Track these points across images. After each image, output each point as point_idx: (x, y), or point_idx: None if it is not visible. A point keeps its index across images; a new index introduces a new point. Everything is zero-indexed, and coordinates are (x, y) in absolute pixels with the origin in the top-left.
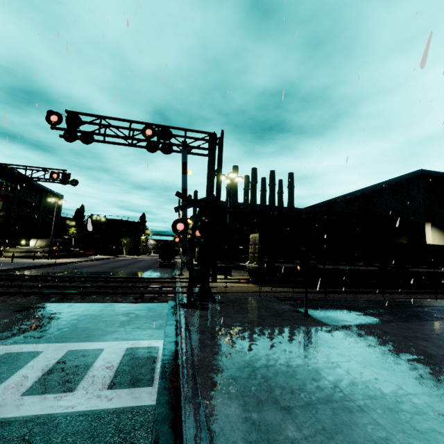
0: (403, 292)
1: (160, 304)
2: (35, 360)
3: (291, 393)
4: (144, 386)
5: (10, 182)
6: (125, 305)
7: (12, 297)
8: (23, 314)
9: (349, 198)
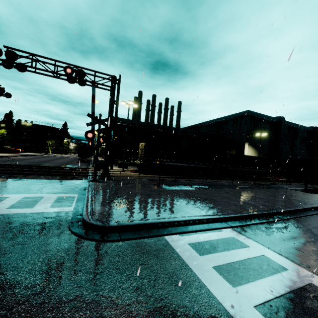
0: (218, 179)
1: (77, 181)
2: (6, 199)
3: (131, 206)
4: (67, 206)
5: None
6: (55, 181)
7: None
8: None
9: (209, 124)
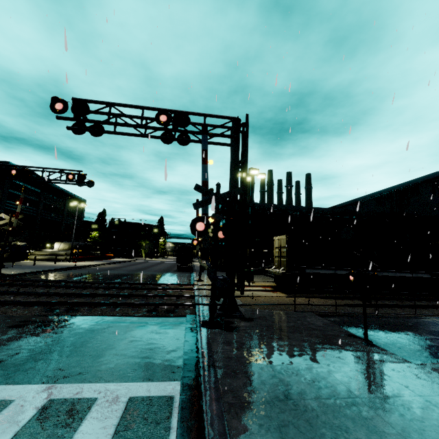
0: None
1: (177, 320)
2: None
3: None
4: None
5: (36, 187)
6: (137, 320)
7: (15, 307)
8: (17, 332)
9: (379, 197)
